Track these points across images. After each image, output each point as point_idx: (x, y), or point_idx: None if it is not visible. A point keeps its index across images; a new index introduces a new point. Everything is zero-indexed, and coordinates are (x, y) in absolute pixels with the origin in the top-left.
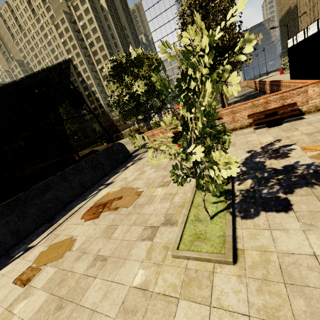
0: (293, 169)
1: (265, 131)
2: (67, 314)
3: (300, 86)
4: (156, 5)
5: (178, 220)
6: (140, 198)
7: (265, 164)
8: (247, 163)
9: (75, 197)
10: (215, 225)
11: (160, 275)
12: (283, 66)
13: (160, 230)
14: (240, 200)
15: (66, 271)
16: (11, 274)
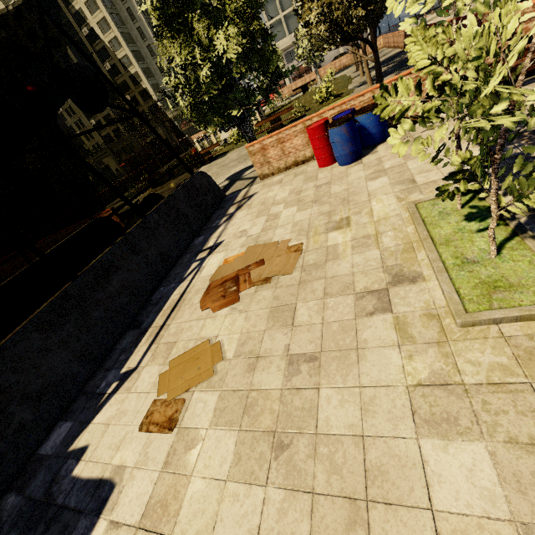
0: None
1: None
2: (307, 452)
3: None
4: None
5: (421, 272)
6: (305, 255)
7: (533, 155)
8: None
9: (158, 279)
10: (514, 263)
11: (457, 358)
12: None
13: (395, 293)
14: (529, 217)
15: (242, 391)
16: (124, 420)
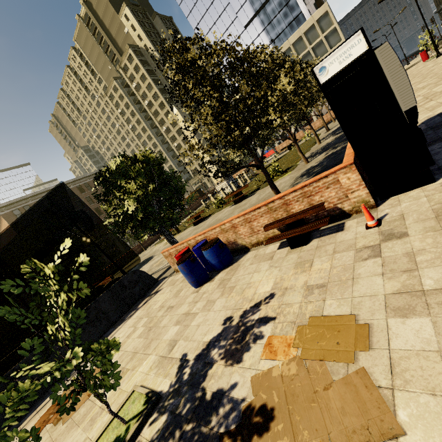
0: (215, 408)
1: (282, 258)
2: None
3: (324, 175)
4: (213, 28)
5: None
6: (84, 405)
7: (208, 372)
8: (200, 358)
9: None
10: None
11: None
12: (425, 48)
13: None
14: None
15: None
16: None
